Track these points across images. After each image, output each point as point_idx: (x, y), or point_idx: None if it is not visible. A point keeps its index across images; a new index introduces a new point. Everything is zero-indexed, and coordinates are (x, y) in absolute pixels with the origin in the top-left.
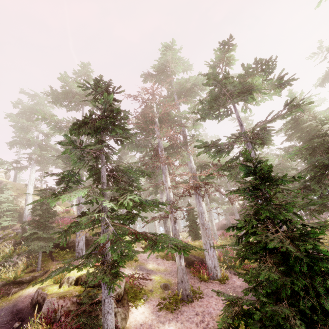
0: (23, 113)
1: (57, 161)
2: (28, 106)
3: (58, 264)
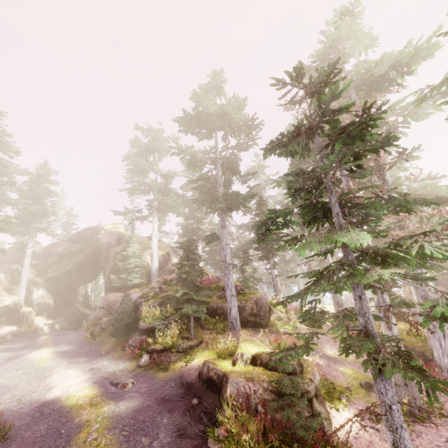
0: (140, 153)
1: (179, 208)
2: (144, 143)
3: (211, 334)
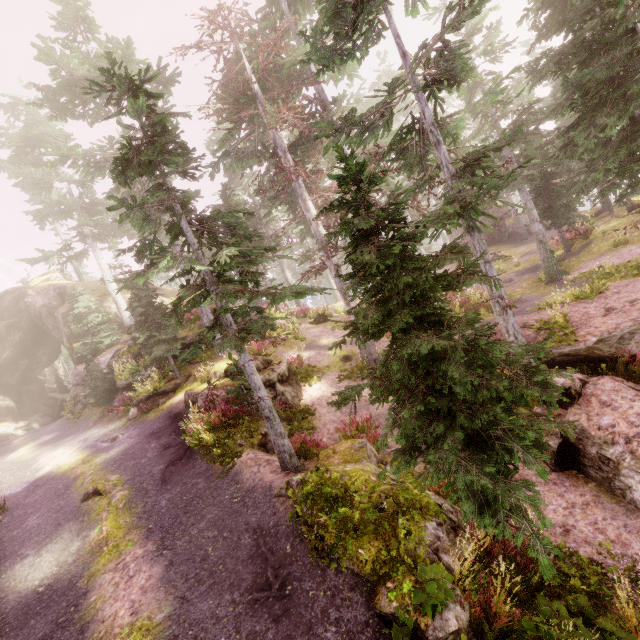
0: (18, 153)
1: (127, 227)
2: (17, 134)
3: (200, 366)
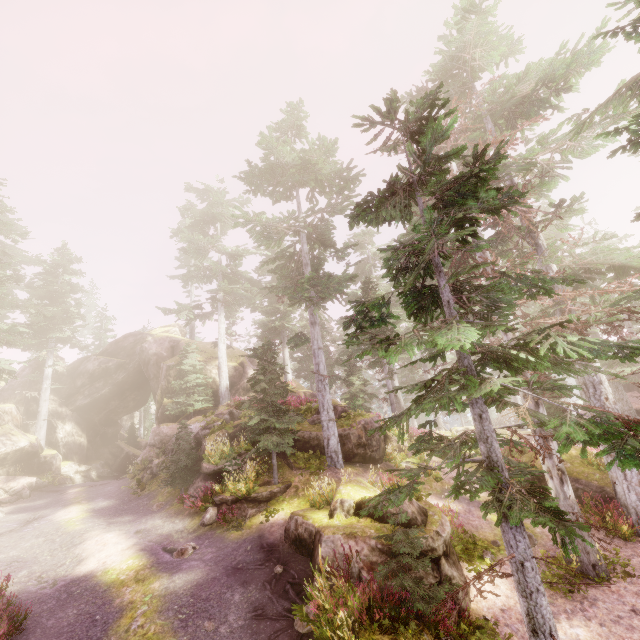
0: (194, 224)
1: (254, 300)
2: (200, 210)
3: (302, 475)
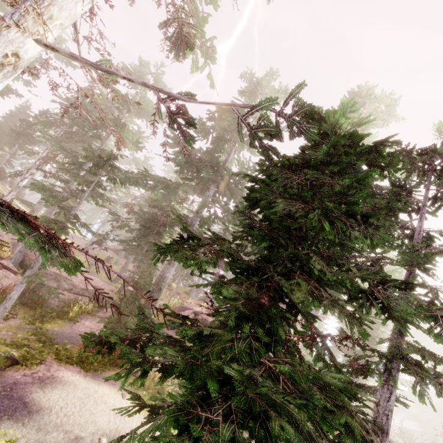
0: None
1: None
2: None
3: None
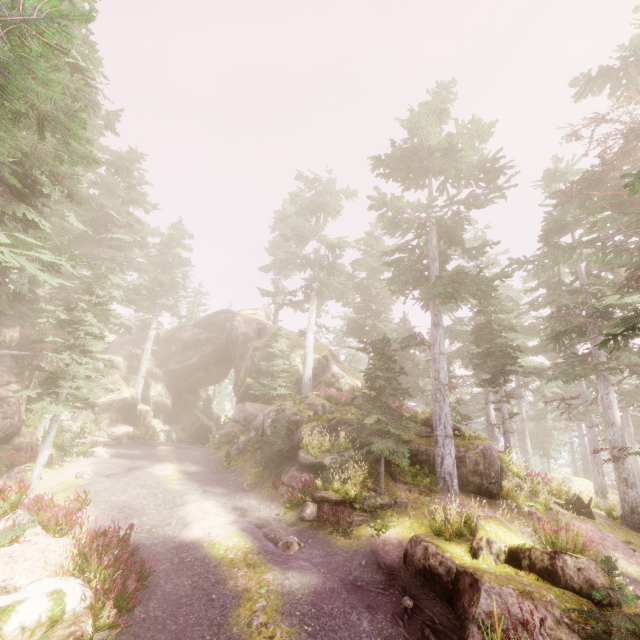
0: (300, 212)
1: (347, 294)
2: (308, 199)
3: (410, 491)
